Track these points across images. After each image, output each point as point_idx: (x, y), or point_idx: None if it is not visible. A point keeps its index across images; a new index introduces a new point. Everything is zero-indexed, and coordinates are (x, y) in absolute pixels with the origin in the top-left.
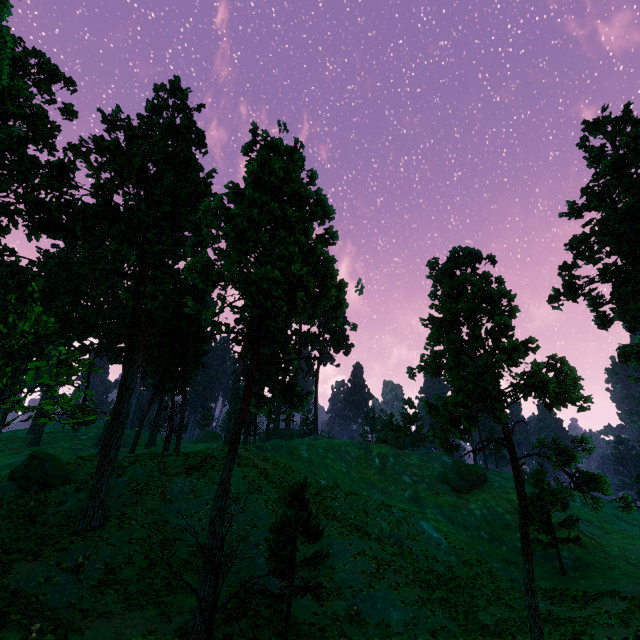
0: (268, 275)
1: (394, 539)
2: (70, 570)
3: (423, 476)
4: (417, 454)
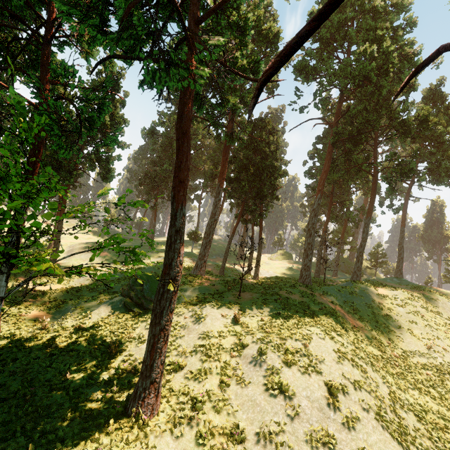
0: None
1: None
2: None
3: None
4: None
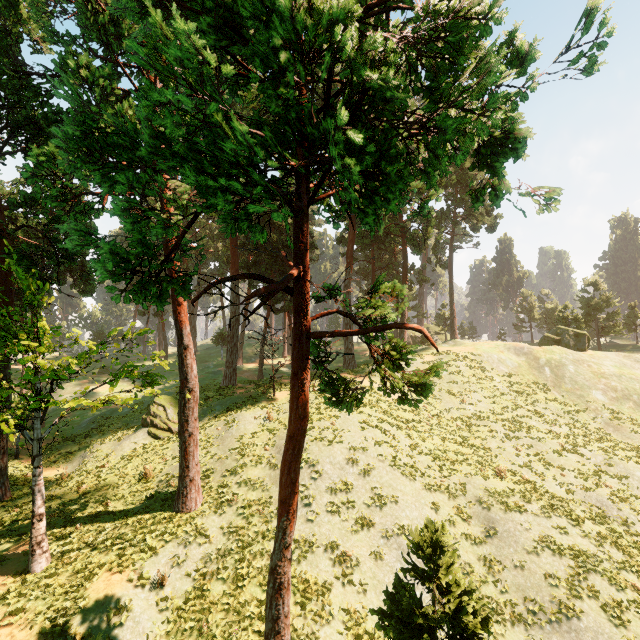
0: (168, 67)
1: (593, 503)
2: (155, 582)
3: (627, 391)
4: (612, 357)
